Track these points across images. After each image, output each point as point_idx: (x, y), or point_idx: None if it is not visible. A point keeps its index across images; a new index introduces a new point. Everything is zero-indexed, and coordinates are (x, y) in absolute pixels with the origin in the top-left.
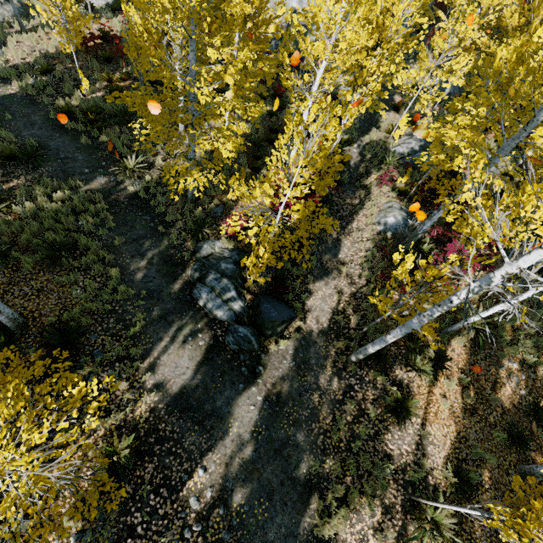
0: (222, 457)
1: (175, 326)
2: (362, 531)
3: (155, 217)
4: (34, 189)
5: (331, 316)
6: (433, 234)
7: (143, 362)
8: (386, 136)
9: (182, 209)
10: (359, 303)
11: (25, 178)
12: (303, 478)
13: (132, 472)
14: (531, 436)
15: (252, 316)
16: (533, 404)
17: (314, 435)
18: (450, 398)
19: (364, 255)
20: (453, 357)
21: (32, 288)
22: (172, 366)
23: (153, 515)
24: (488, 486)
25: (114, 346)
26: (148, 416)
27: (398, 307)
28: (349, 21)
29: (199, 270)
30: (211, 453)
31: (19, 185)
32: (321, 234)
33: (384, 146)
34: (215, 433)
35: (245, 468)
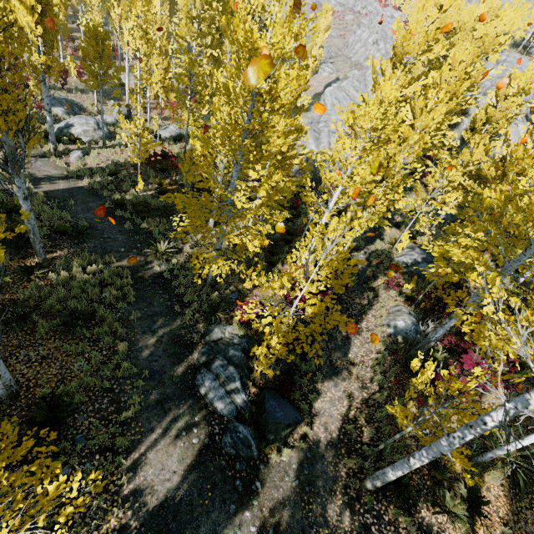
0: None
1: (170, 415)
2: None
3: (173, 296)
4: (73, 260)
5: (341, 425)
6: (445, 343)
7: (127, 458)
8: (390, 247)
9: (200, 292)
10: (372, 412)
11: (68, 250)
12: None
13: None
14: None
15: (254, 414)
16: None
17: None
18: None
19: (375, 357)
20: (490, 499)
21: (38, 353)
22: (158, 468)
23: None
24: None
25: (100, 432)
26: None
27: (420, 422)
28: (361, 162)
29: (207, 354)
30: None
31: (61, 256)
32: (331, 330)
33: (389, 255)
34: None
35: None
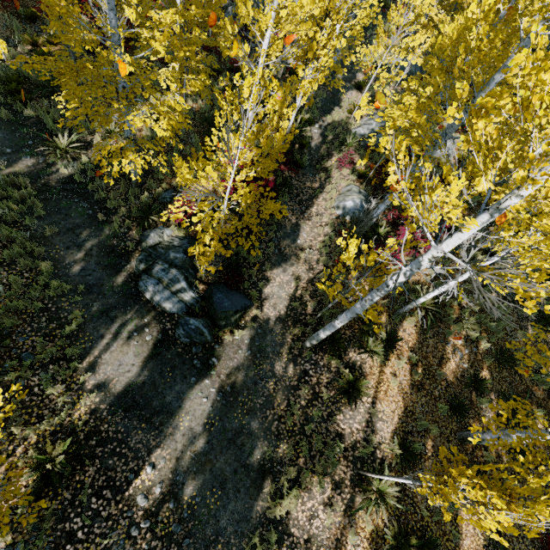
0: (173, 452)
1: (118, 321)
2: (313, 508)
3: (94, 204)
4: None
5: (288, 303)
6: (389, 218)
7: (82, 362)
8: (348, 116)
9: (126, 195)
10: (316, 289)
11: None
12: (256, 464)
13: (71, 477)
14: (471, 405)
15: (205, 307)
16: (473, 376)
17: (268, 422)
18: (400, 376)
19: (322, 240)
20: (404, 337)
21: None
22: (115, 365)
23: (96, 518)
24: (430, 454)
25: (48, 347)
26: (89, 418)
27: (346, 292)
28: None
29: (145, 260)
30: (160, 449)
31: None
32: (280, 219)
33: (346, 127)
34: (164, 429)
35: (197, 461)
